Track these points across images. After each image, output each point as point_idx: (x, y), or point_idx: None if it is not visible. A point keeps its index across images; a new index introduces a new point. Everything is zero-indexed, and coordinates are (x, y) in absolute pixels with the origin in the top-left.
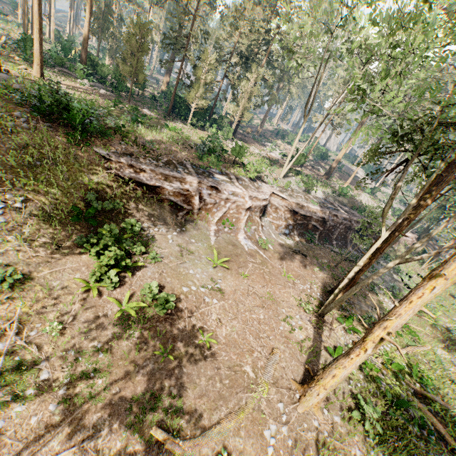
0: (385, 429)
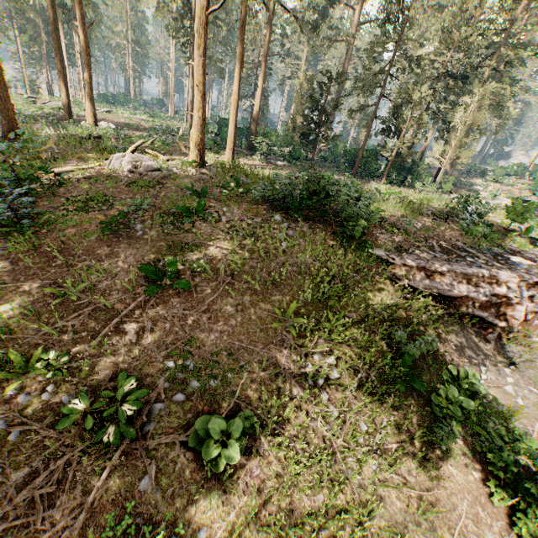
0: None
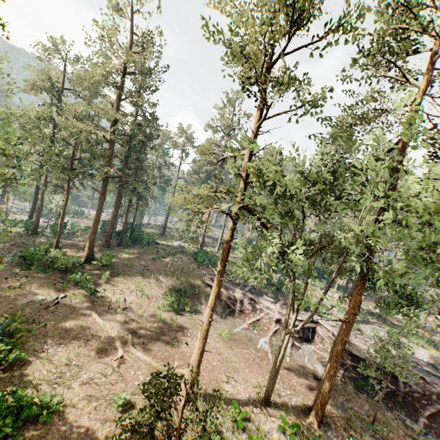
0: None
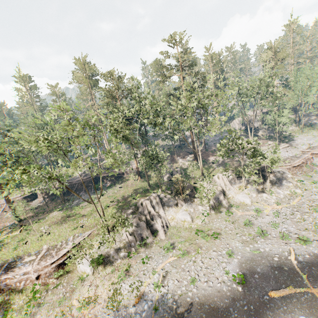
0: None
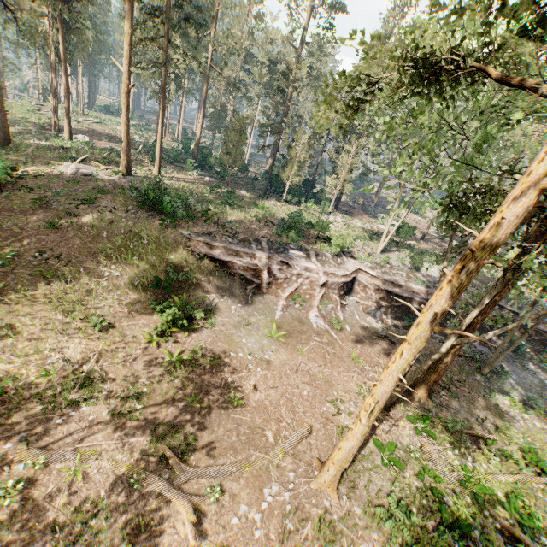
0: (425, 545)
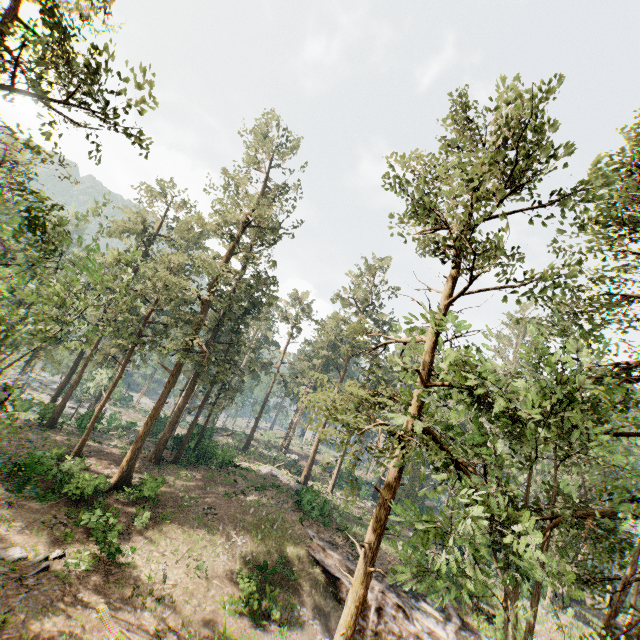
0: None
